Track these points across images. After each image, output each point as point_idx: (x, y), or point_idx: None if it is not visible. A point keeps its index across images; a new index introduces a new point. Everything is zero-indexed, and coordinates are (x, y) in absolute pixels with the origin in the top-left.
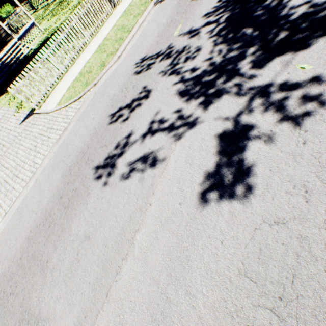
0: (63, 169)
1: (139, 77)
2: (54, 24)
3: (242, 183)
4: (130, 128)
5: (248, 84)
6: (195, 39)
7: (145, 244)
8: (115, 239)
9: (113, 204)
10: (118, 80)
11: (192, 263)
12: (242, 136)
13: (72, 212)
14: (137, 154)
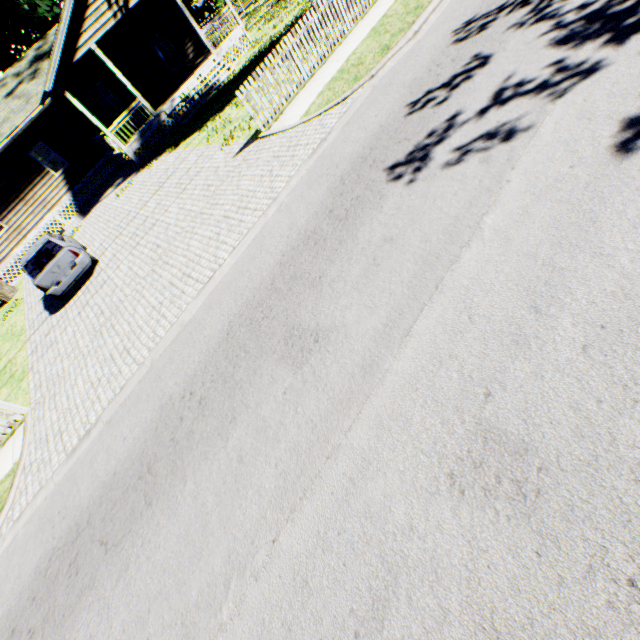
0: (328, 183)
1: (463, 46)
2: (271, 31)
3: None
4: (453, 108)
5: None
6: None
7: (504, 224)
8: (442, 231)
9: (433, 197)
10: (419, 61)
11: (602, 224)
12: None
13: (355, 222)
14: (473, 134)
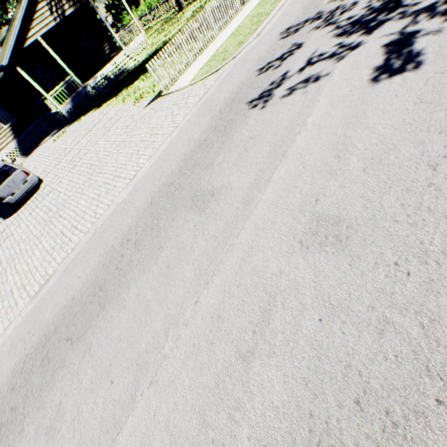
0: (211, 114)
1: (286, 40)
2: (163, 38)
3: (412, 62)
4: (284, 70)
5: (412, 10)
6: (349, 0)
7: (318, 121)
8: (284, 129)
9: (277, 113)
10: (262, 48)
11: (367, 114)
12: (409, 39)
13: (231, 132)
14: (296, 81)
